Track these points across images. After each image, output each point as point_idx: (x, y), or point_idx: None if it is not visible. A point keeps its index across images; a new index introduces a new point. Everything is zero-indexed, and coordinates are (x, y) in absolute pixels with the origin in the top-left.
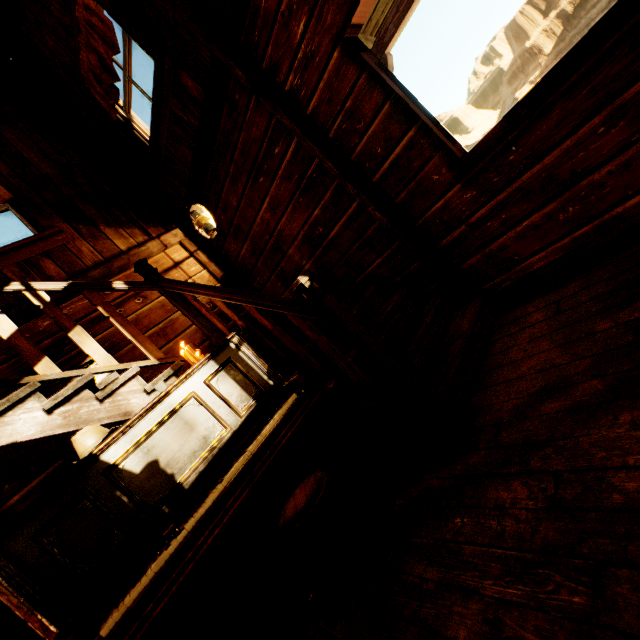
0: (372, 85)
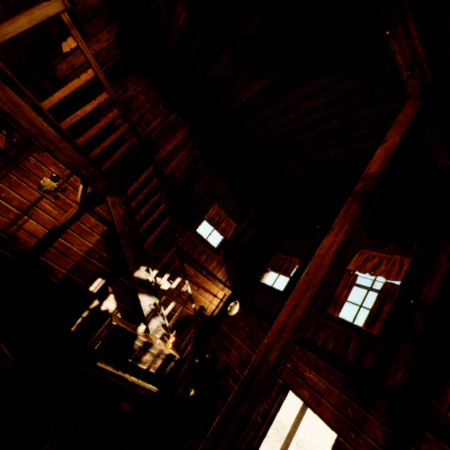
0: (273, 399)
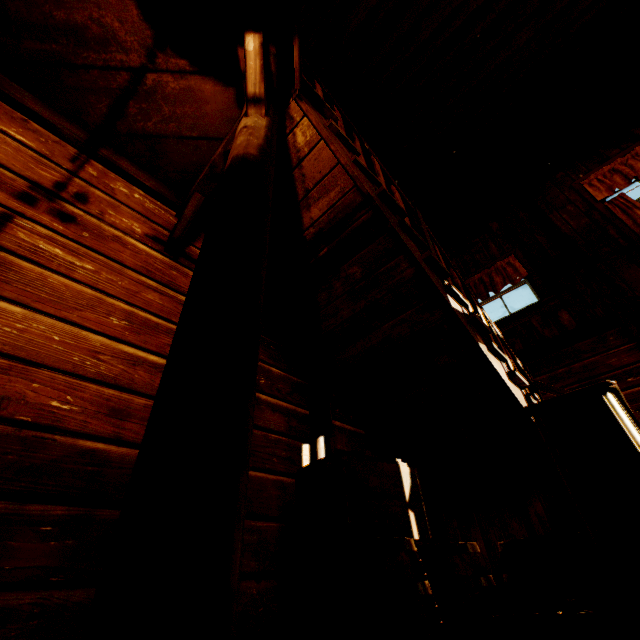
0: None
